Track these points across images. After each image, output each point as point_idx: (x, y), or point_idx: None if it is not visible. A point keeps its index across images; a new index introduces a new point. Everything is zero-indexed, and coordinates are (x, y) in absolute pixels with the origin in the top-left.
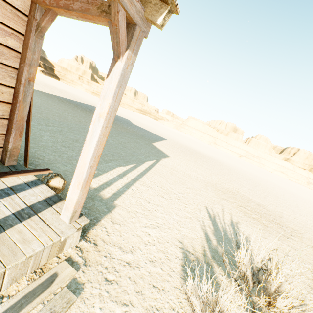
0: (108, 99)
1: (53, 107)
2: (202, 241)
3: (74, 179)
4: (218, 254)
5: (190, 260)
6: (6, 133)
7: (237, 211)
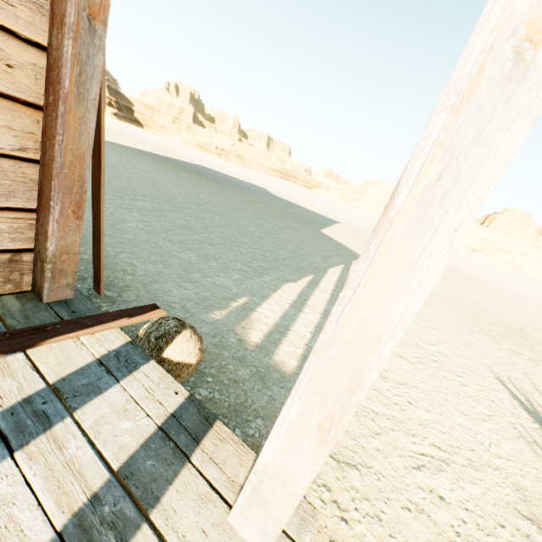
0: None
1: (139, 168)
2: None
3: (297, 396)
4: None
5: None
6: (36, 207)
7: None
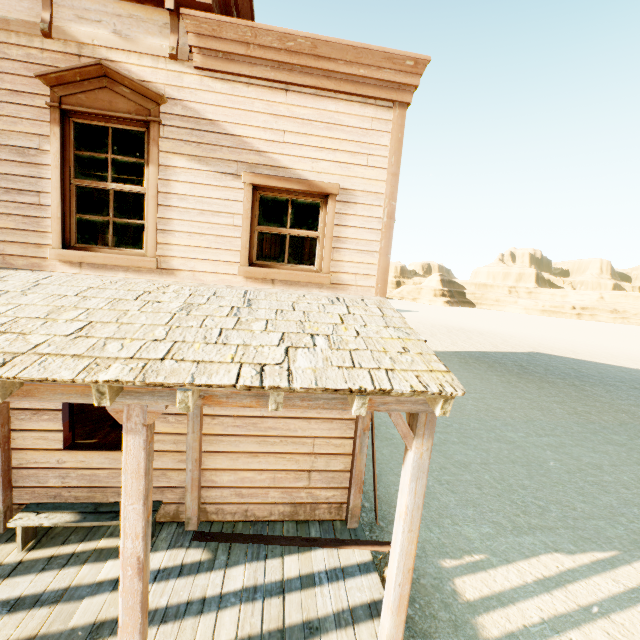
0: (404, 495)
1: None
2: None
3: (385, 594)
4: None
5: None
6: (348, 486)
7: None
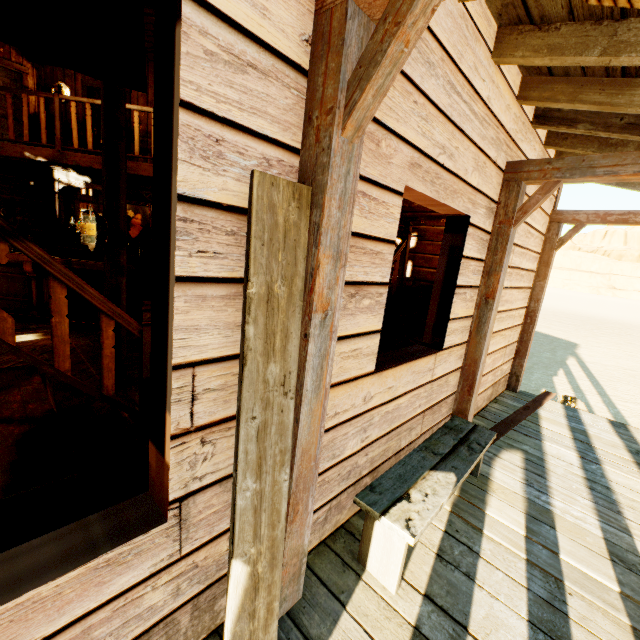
0: None
1: None
2: None
3: None
4: None
5: None
6: (513, 356)
7: None
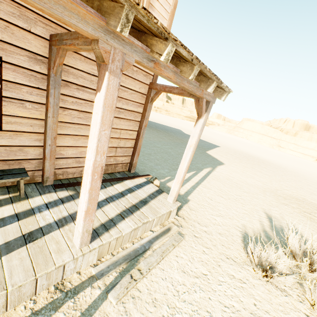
0: (195, 137)
1: None
2: (258, 230)
3: (175, 179)
4: (272, 240)
5: (248, 239)
6: (131, 155)
7: (299, 215)
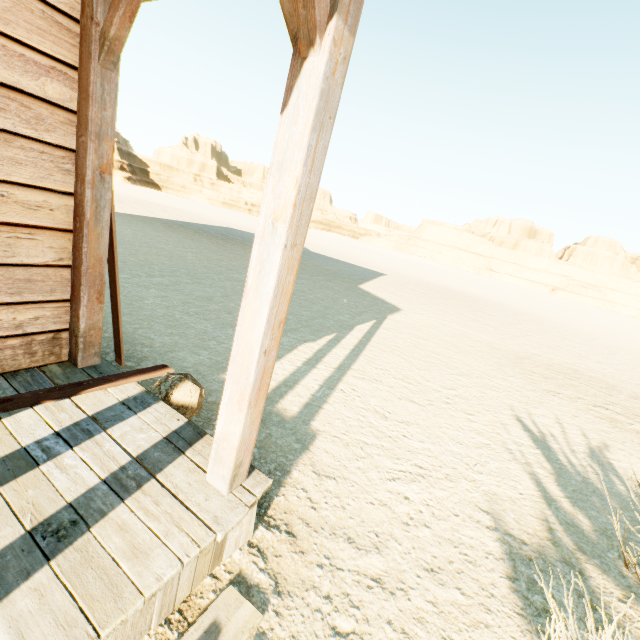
0: (292, 169)
1: (156, 241)
2: (535, 506)
3: (227, 388)
4: (586, 536)
5: (523, 560)
6: (70, 298)
7: (593, 419)
